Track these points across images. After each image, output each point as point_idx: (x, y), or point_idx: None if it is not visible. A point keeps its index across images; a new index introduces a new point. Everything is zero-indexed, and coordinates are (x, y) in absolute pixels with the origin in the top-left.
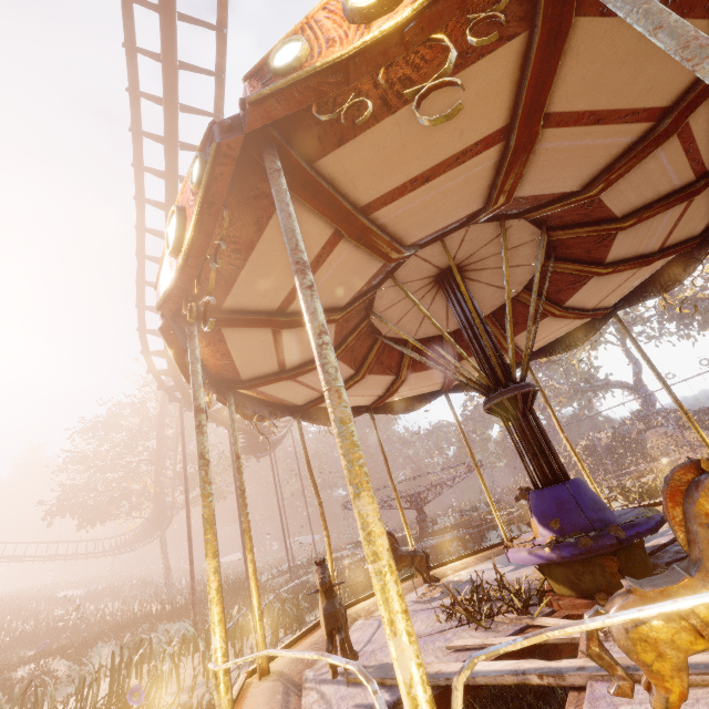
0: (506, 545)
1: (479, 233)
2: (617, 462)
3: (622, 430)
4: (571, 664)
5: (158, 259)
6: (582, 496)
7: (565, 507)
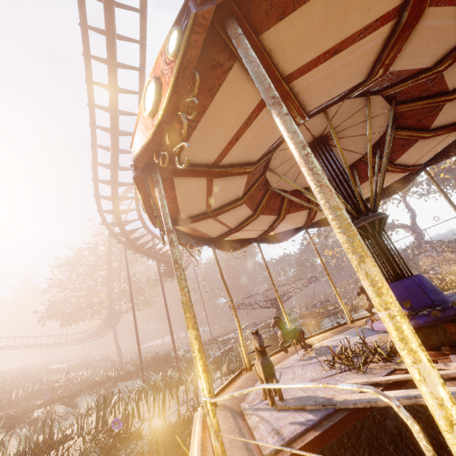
0: (371, 319)
1: (348, 107)
2: None
3: (403, 255)
4: (451, 390)
5: (106, 147)
6: (425, 285)
7: (414, 293)
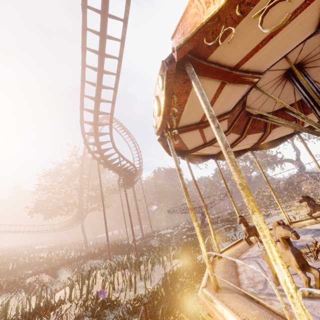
0: None
1: None
2: (287, 195)
3: (289, 181)
4: None
5: (92, 83)
6: None
7: None
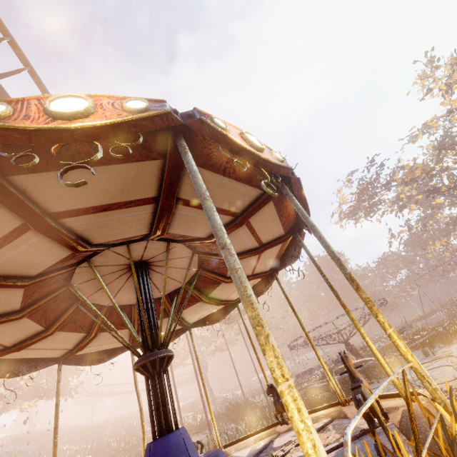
0: None
1: (98, 261)
2: None
3: None
4: None
5: None
6: None
7: None
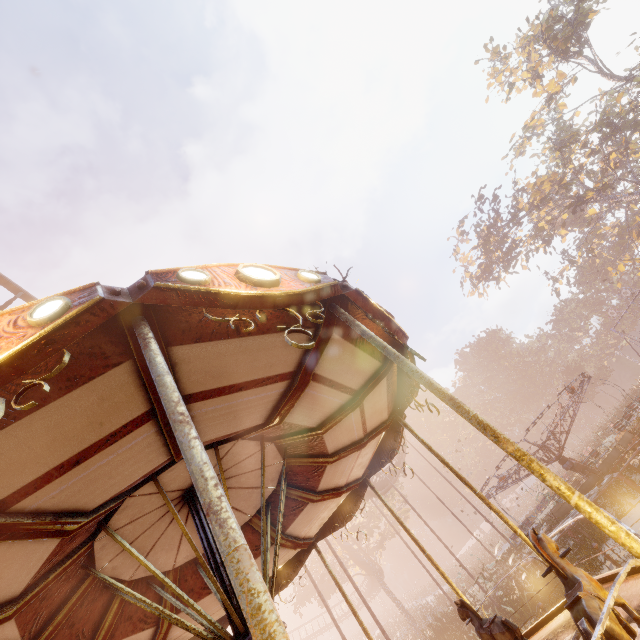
0: None
1: (124, 518)
2: None
3: None
4: None
5: None
6: None
7: None
